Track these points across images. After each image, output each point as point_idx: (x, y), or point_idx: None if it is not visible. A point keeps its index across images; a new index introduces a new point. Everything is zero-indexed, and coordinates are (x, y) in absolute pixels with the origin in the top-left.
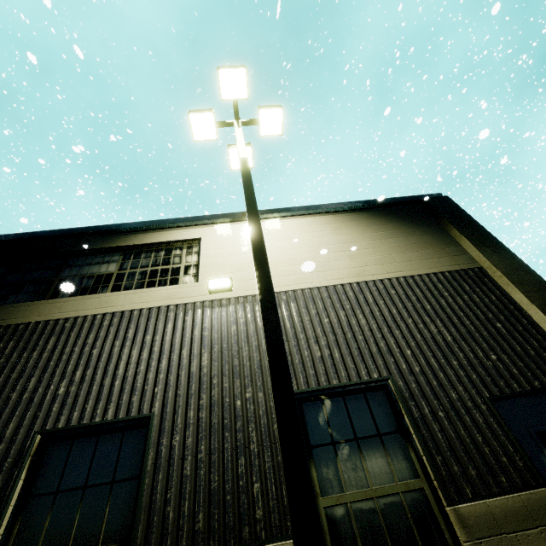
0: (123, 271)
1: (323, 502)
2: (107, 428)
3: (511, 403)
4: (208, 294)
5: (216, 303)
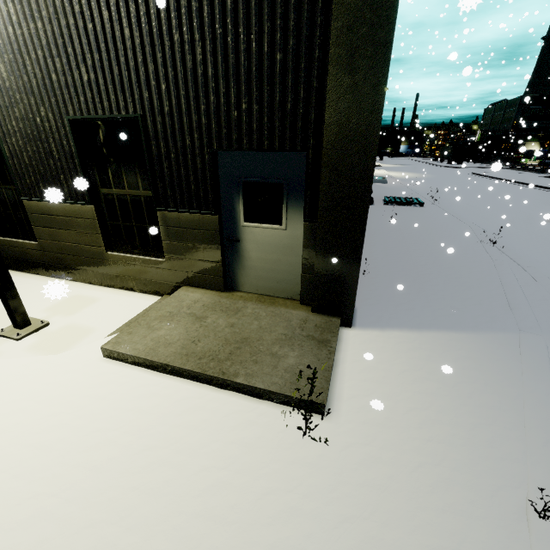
0: None
1: (102, 191)
2: None
3: (241, 155)
4: None
5: None
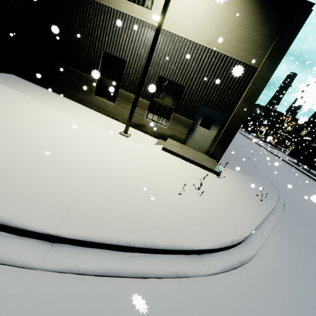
0: None
1: (154, 98)
2: (117, 58)
3: (207, 108)
4: (152, 21)
5: (153, 27)
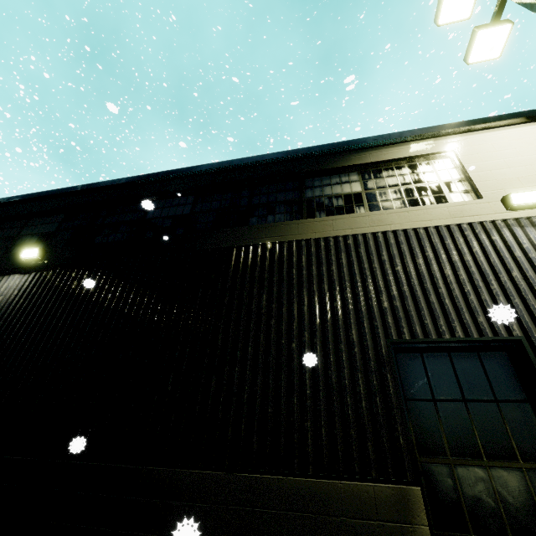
0: (370, 191)
1: None
2: (458, 346)
3: None
4: (507, 212)
5: (525, 221)
